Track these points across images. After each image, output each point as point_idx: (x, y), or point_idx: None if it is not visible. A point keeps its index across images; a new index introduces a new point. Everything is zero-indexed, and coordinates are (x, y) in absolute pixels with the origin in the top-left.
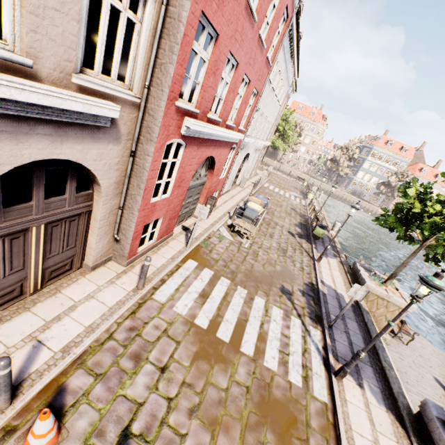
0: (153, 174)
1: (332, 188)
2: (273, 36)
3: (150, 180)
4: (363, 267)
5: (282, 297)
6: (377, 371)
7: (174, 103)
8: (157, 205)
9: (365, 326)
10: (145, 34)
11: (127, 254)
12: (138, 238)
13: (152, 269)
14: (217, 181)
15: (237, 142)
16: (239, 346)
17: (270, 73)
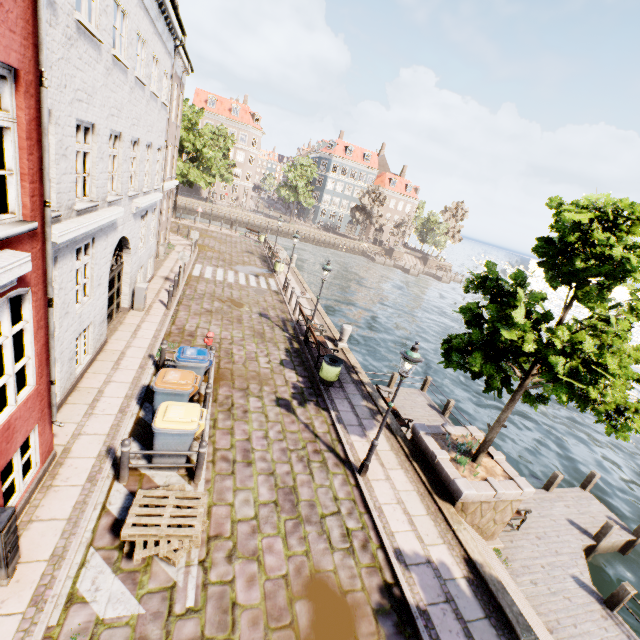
0: None
1: (324, 273)
2: None
3: None
4: (431, 431)
5: None
6: None
7: None
8: None
9: None
10: None
11: None
12: None
13: None
14: None
15: (9, 285)
16: None
17: None
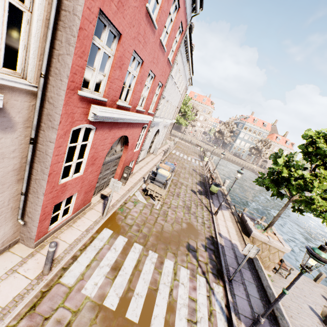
0: (58, 158)
1: (221, 155)
2: (172, 43)
3: (55, 164)
4: (249, 217)
5: (188, 256)
6: (272, 322)
7: (77, 93)
8: (68, 184)
9: (256, 273)
10: (37, 23)
11: (35, 236)
12: (48, 218)
13: (64, 246)
14: (132, 153)
15: (147, 122)
16: (149, 325)
17: (172, 70)
